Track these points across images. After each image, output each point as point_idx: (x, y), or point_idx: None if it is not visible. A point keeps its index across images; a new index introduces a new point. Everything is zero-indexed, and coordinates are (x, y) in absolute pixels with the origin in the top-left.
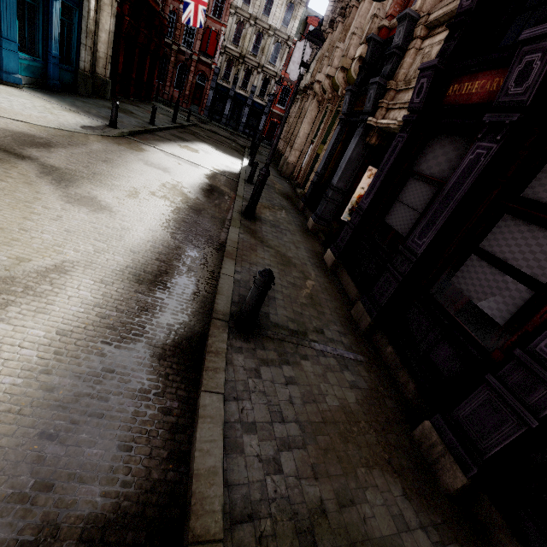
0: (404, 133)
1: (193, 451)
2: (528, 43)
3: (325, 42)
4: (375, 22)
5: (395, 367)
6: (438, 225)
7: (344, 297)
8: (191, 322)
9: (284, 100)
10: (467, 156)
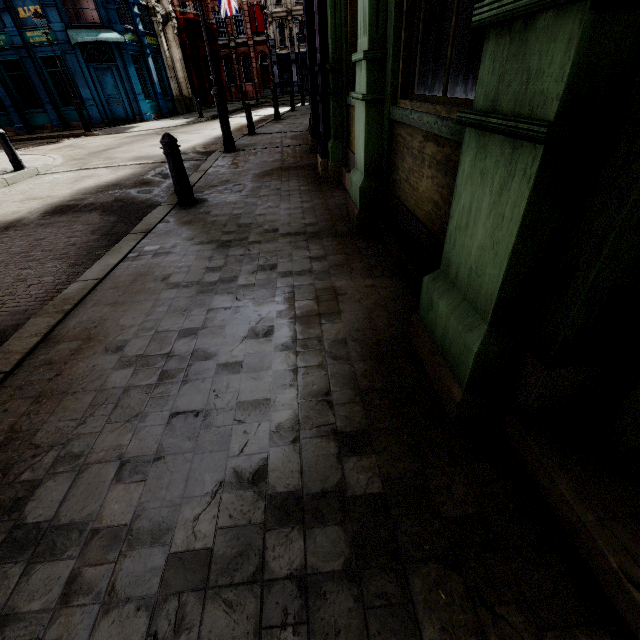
0: None
1: None
2: None
3: None
4: None
5: None
6: None
7: None
8: None
9: None
10: None
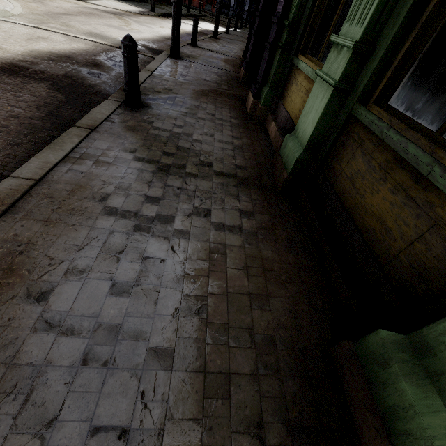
0: None
1: None
2: None
3: None
4: None
5: None
6: None
7: None
8: None
9: None
10: None
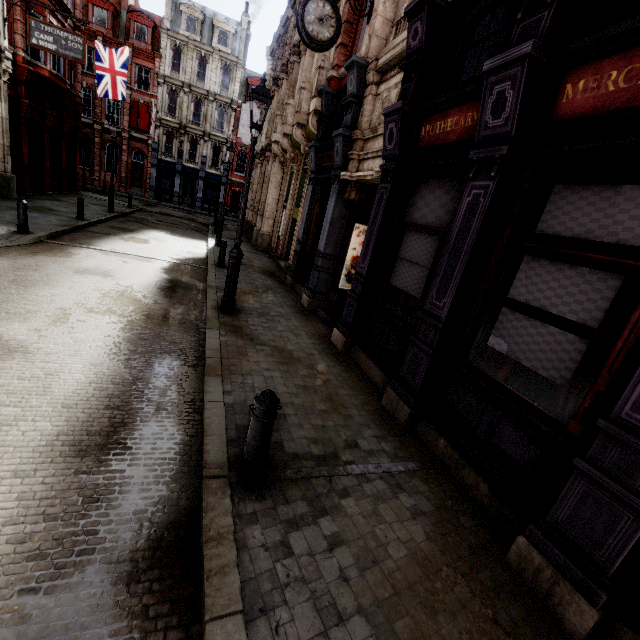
0: (386, 184)
1: None
2: (493, 73)
3: (273, 101)
4: (322, 74)
5: (456, 466)
6: (456, 280)
7: (368, 384)
8: (173, 494)
9: (242, 166)
10: (465, 199)
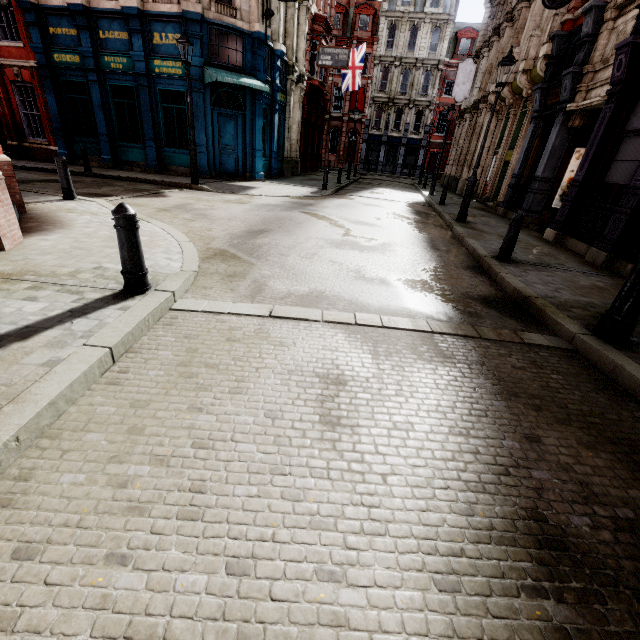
0: (610, 104)
1: (508, 286)
2: None
3: (490, 52)
4: (556, 20)
5: None
6: None
7: (574, 254)
8: (467, 261)
9: (442, 126)
10: None
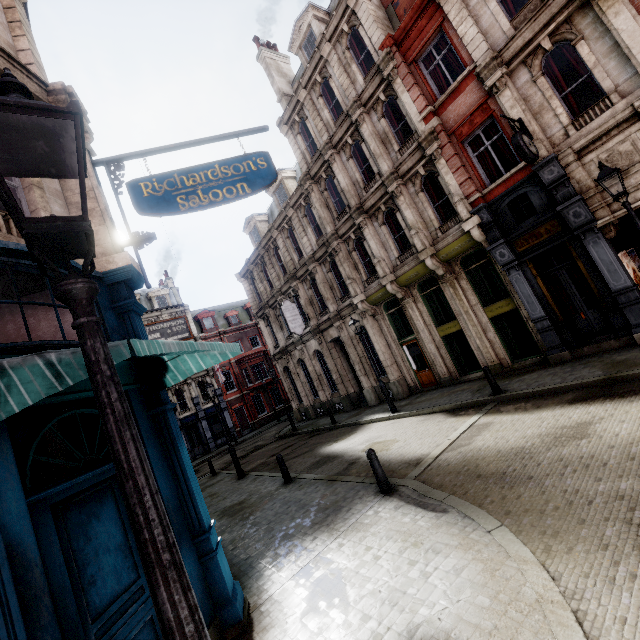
0: None
1: None
2: None
3: (299, 291)
4: (464, 202)
5: None
6: None
7: None
8: None
9: (230, 383)
10: None
